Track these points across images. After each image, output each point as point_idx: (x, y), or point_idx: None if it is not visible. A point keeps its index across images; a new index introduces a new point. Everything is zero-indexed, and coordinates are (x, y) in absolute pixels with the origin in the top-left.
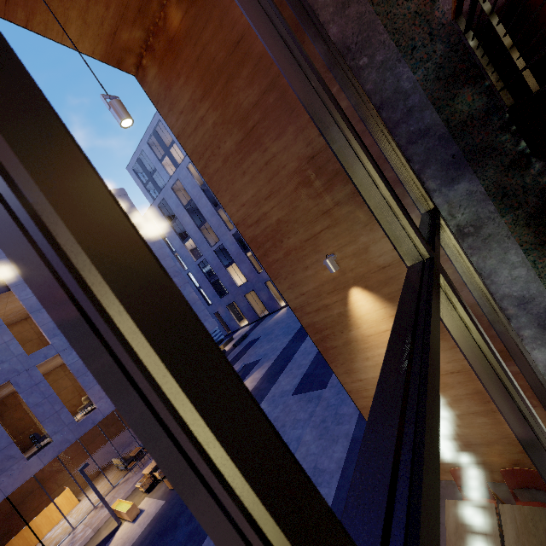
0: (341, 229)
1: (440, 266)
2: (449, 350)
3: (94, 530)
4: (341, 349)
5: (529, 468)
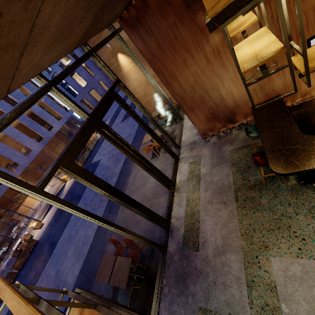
0: (108, 30)
1: (117, 33)
2: (148, 70)
3: (56, 189)
4: (121, 79)
5: (173, 102)
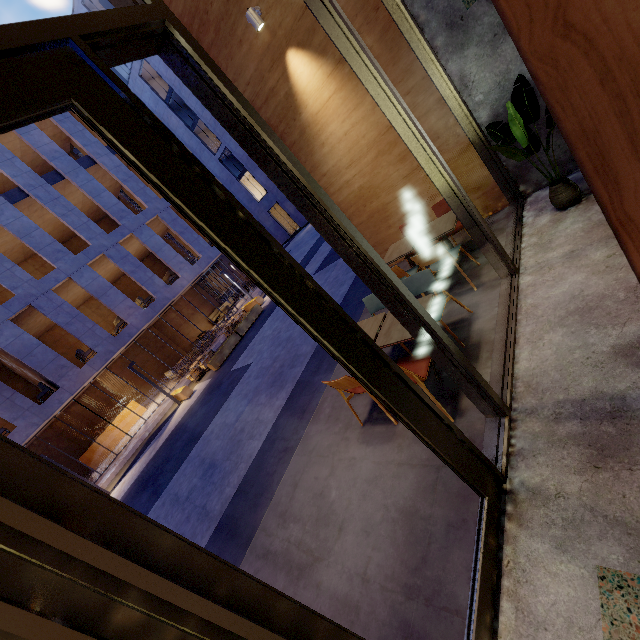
0: None
1: None
2: None
3: (161, 414)
4: (300, 143)
5: None
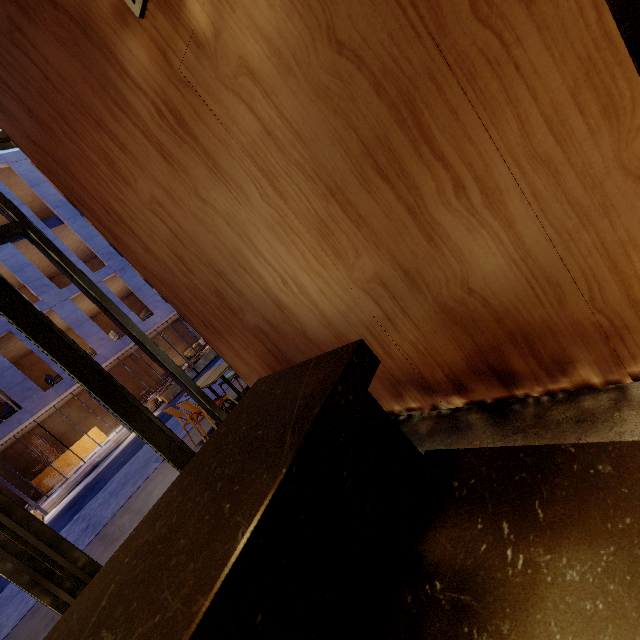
0: None
1: None
2: None
3: (115, 442)
4: None
5: None
